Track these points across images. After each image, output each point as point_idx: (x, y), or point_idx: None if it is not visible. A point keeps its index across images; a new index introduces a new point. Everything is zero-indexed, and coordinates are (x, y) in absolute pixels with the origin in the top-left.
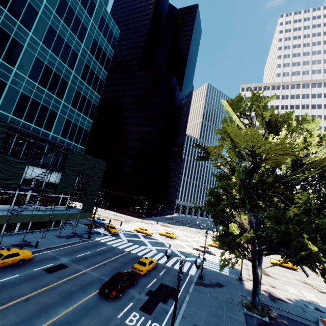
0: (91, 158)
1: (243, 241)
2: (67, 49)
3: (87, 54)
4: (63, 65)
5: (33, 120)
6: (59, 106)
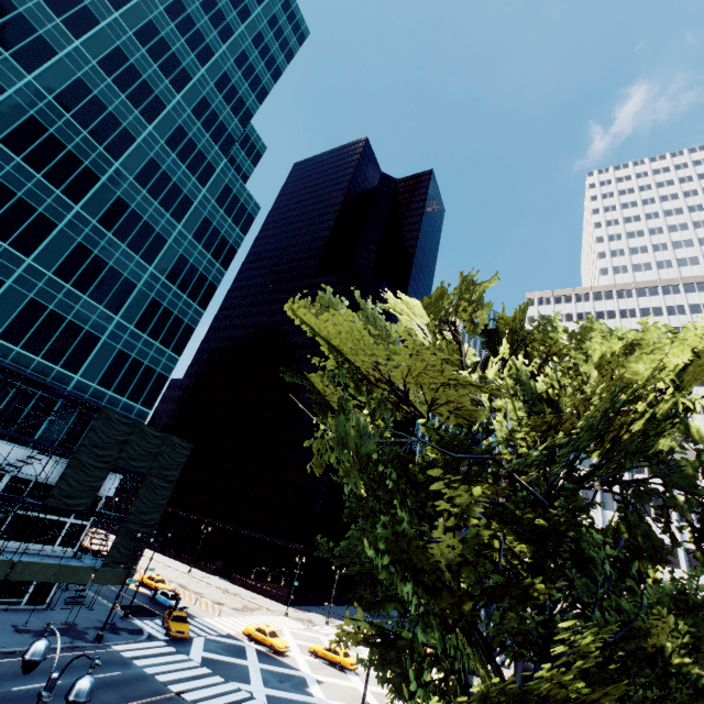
0: (154, 433)
1: None
2: (146, 231)
3: (187, 240)
4: (133, 256)
5: (43, 350)
6: (107, 326)
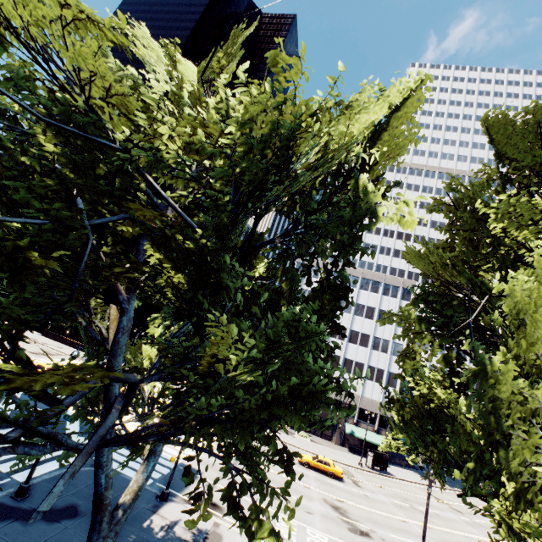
0: None
1: (147, 396)
2: None
3: None
4: None
5: None
6: None
